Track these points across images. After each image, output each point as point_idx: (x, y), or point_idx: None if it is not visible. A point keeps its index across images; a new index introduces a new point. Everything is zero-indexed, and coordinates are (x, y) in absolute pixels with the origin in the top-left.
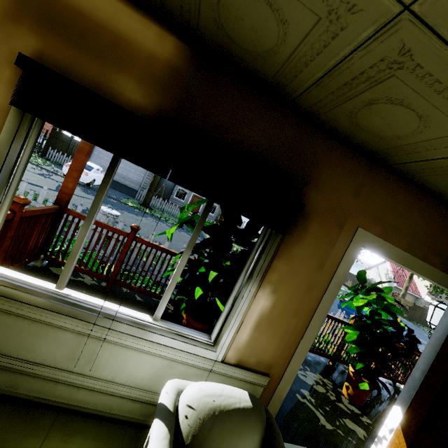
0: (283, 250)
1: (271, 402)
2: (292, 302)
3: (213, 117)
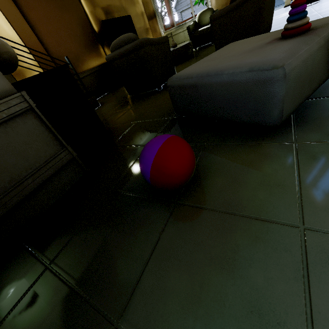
0: None
1: None
2: None
3: None
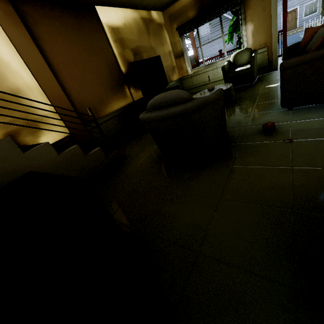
0: (246, 8)
1: (273, 54)
2: (260, 19)
3: None
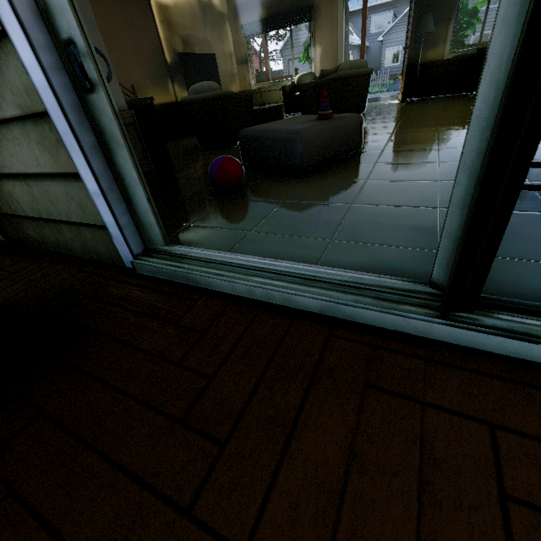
0: (316, 27)
1: None
2: (328, 44)
3: (278, 1)
